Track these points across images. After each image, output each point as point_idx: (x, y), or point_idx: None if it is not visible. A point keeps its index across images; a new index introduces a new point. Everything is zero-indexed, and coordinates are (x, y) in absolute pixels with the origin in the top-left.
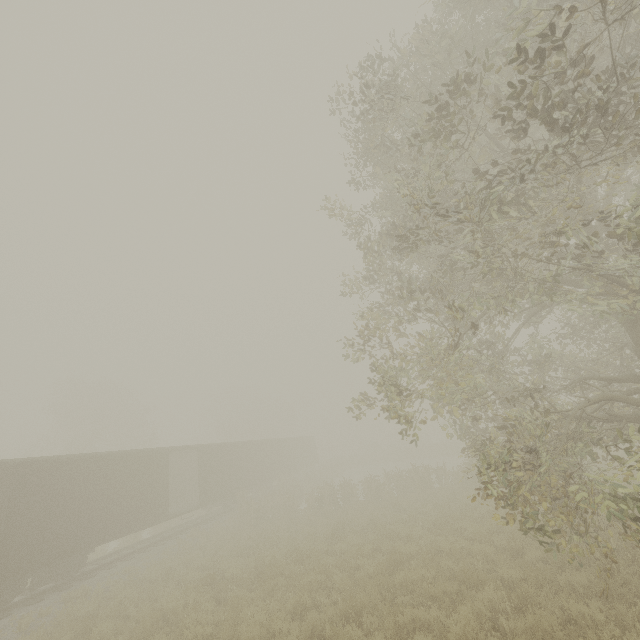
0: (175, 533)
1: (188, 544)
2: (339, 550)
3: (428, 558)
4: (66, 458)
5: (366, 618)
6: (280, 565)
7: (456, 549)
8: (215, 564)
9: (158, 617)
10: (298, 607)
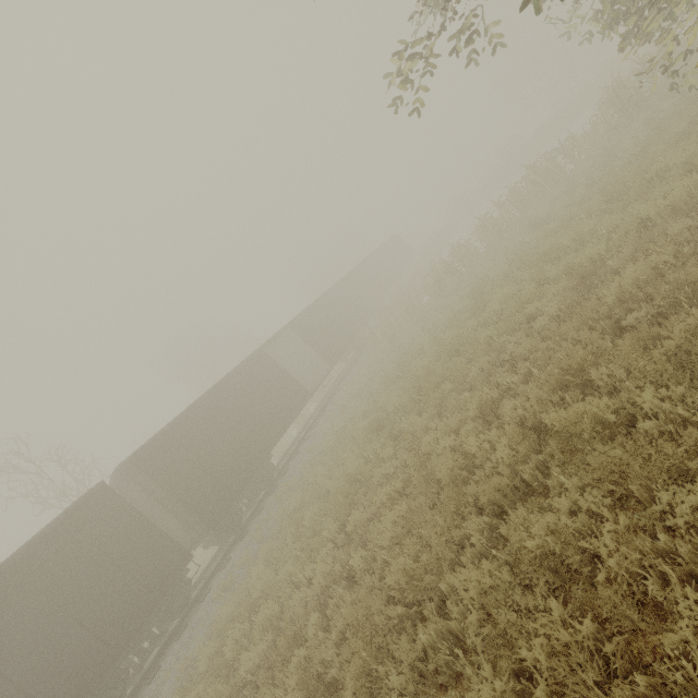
0: (329, 397)
1: (344, 400)
2: (492, 315)
3: (639, 241)
4: (171, 423)
5: (596, 374)
6: (435, 372)
7: (683, 198)
8: (374, 405)
9: (348, 487)
10: (484, 408)
